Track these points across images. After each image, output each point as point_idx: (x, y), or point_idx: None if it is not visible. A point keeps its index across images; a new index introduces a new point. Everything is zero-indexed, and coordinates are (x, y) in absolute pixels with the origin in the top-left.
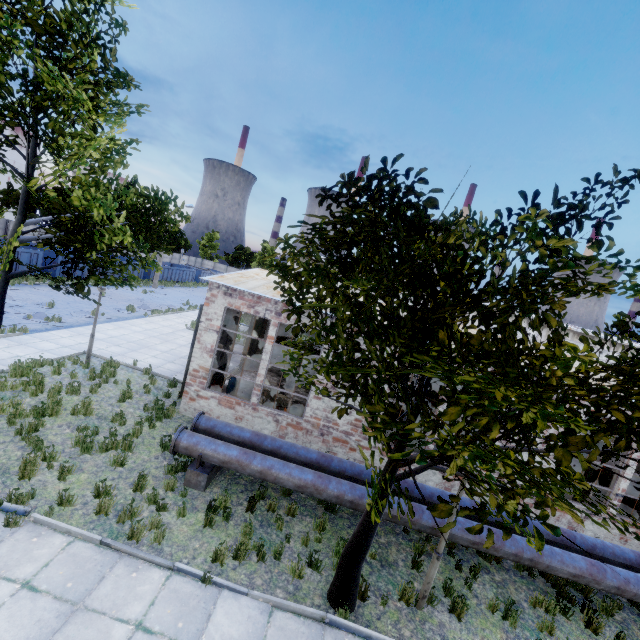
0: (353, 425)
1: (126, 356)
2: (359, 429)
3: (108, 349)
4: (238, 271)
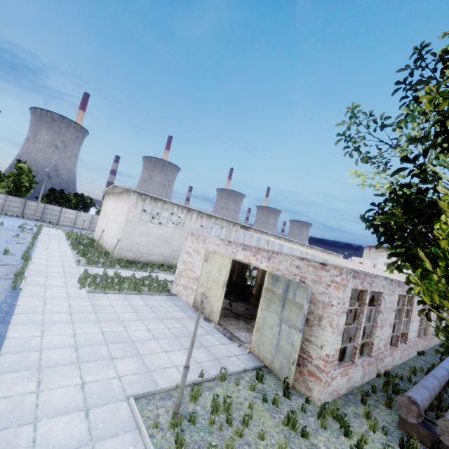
0: (385, 345)
1: (157, 369)
2: (386, 346)
3: (123, 372)
4: (278, 242)
